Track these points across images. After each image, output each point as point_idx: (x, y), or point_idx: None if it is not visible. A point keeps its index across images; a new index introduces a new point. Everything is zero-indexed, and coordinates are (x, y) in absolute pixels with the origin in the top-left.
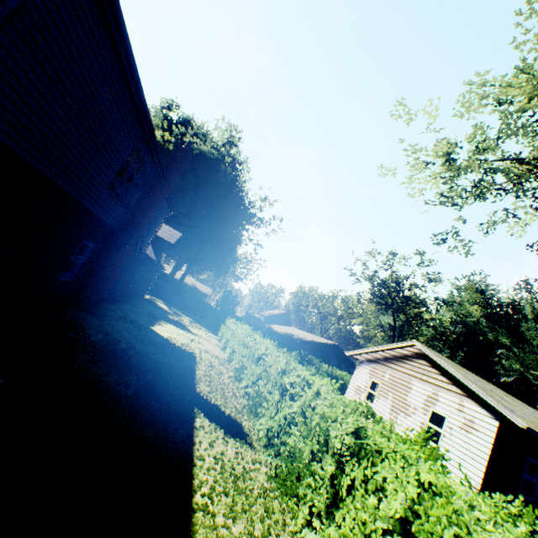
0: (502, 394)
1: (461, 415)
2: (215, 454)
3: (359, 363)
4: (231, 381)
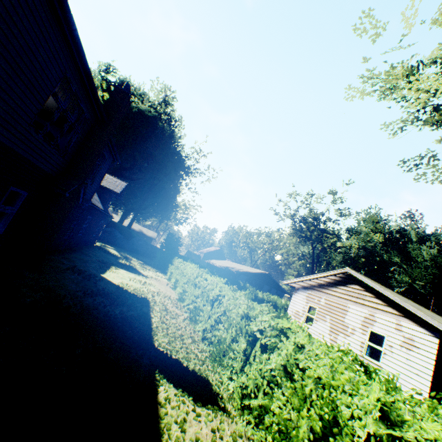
0: (423, 309)
1: (400, 334)
2: None
3: (295, 290)
4: (187, 323)
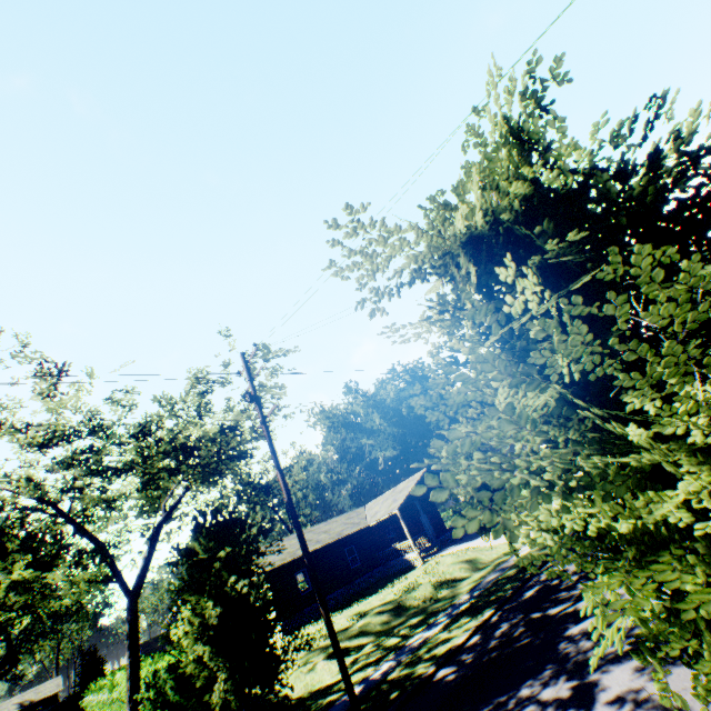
0: (293, 539)
1: None
2: None
3: None
4: None
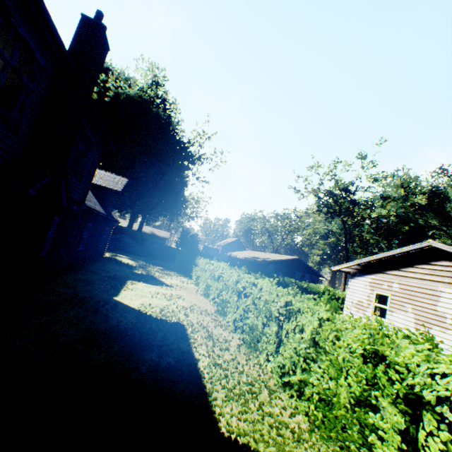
0: None
1: None
2: None
3: (351, 276)
4: (246, 354)
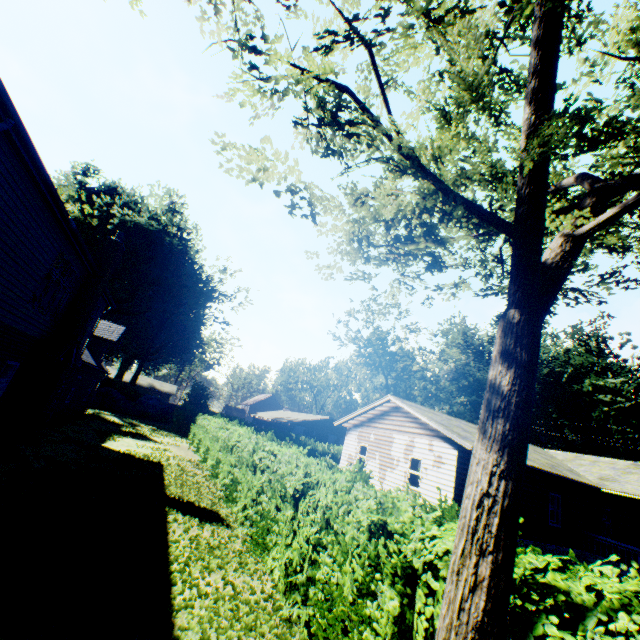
0: (469, 427)
1: (432, 454)
2: (190, 536)
3: (347, 431)
4: (207, 479)
